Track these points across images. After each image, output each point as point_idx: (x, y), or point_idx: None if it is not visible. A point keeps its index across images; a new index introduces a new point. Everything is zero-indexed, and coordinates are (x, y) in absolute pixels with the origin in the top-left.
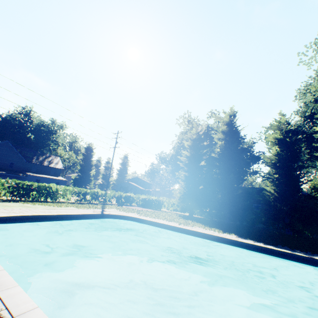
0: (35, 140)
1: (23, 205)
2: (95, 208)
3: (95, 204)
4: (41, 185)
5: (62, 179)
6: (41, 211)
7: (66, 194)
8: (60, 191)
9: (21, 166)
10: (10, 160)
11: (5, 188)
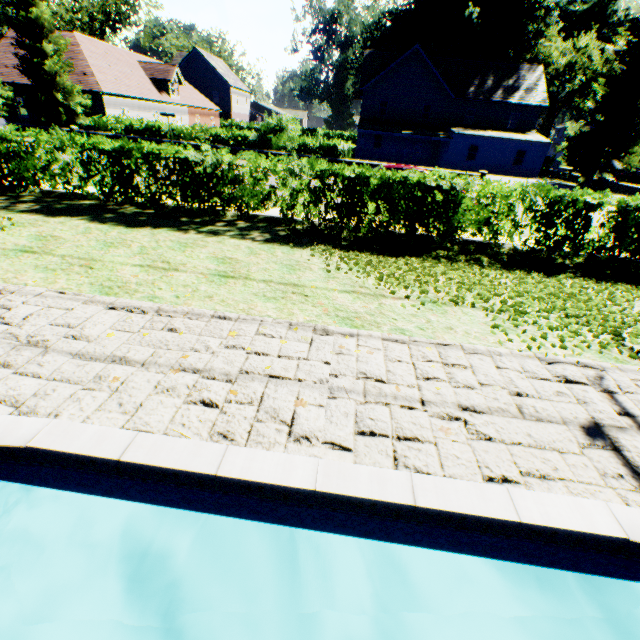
0: (480, 26)
1: (290, 271)
2: (615, 357)
3: (623, 280)
4: (393, 178)
5: (534, 141)
6: (250, 362)
7: (489, 218)
8: (469, 200)
9: (443, 112)
10: (423, 99)
11: (292, 190)
